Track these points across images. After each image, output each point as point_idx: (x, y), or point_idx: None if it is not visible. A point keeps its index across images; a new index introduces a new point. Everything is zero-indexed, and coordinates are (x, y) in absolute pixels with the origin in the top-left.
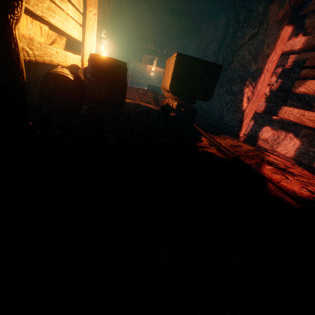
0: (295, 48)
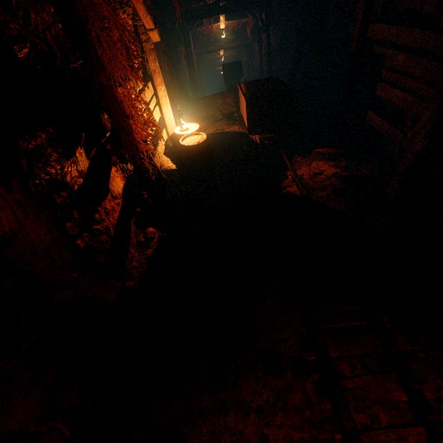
0: (376, 37)
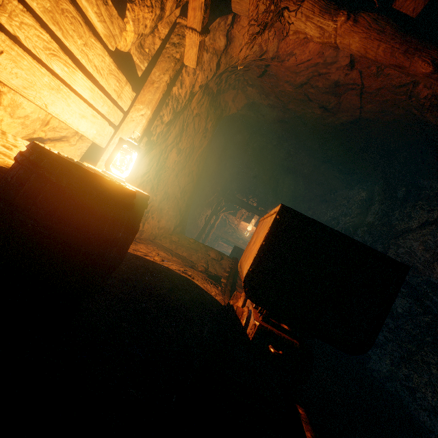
0: None
